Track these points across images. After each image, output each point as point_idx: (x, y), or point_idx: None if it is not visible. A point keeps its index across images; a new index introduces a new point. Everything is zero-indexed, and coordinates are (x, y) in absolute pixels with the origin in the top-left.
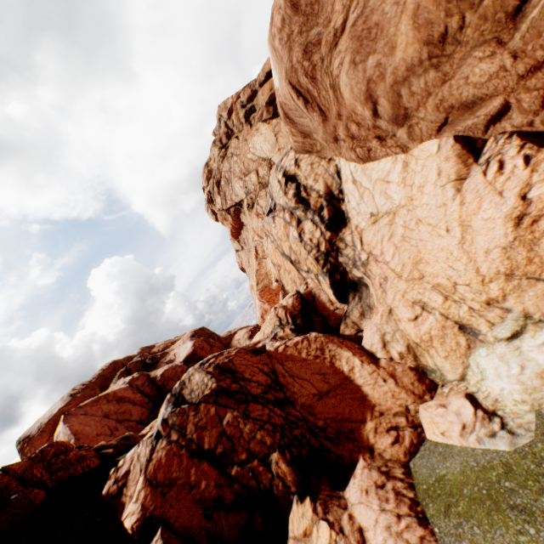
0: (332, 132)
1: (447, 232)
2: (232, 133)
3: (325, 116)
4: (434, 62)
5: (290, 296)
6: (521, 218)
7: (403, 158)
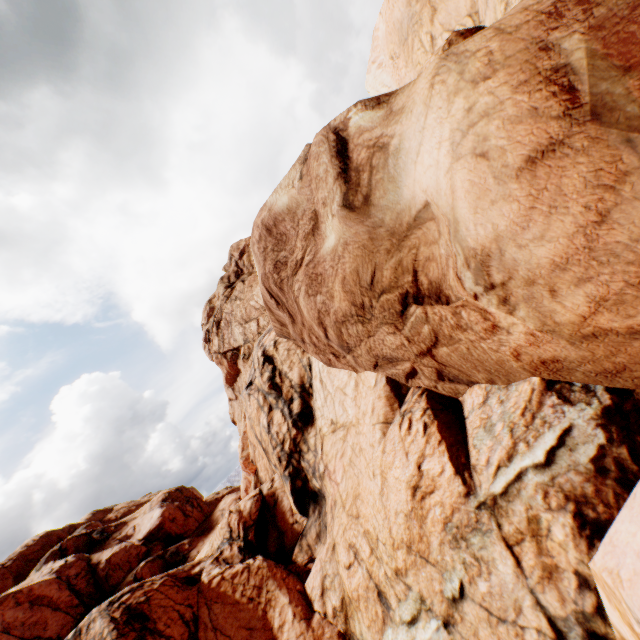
0: (300, 333)
1: (373, 476)
2: (242, 272)
3: (294, 319)
4: (361, 319)
5: (250, 496)
6: (416, 488)
7: (355, 376)
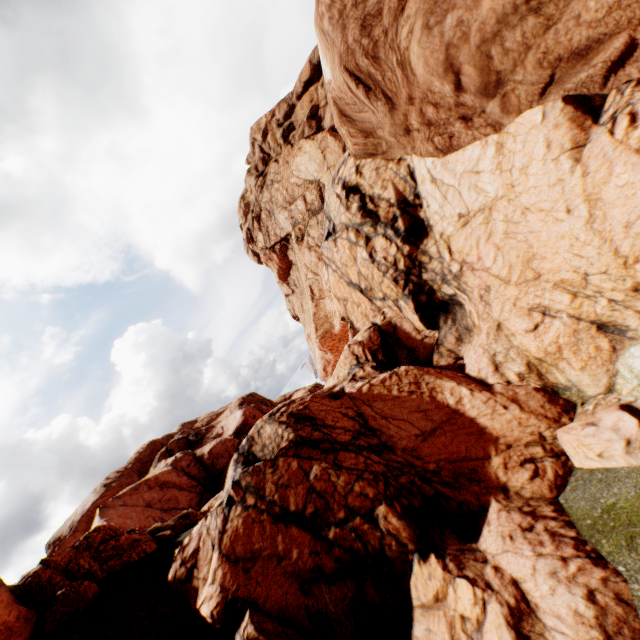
0: (402, 122)
1: (568, 213)
2: (269, 157)
3: (393, 103)
4: (533, 5)
5: (365, 329)
6: None
7: (495, 139)
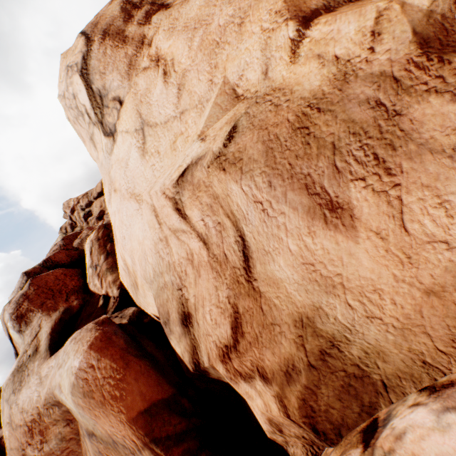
0: None
1: None
2: (76, 224)
3: None
4: None
5: None
6: None
7: None
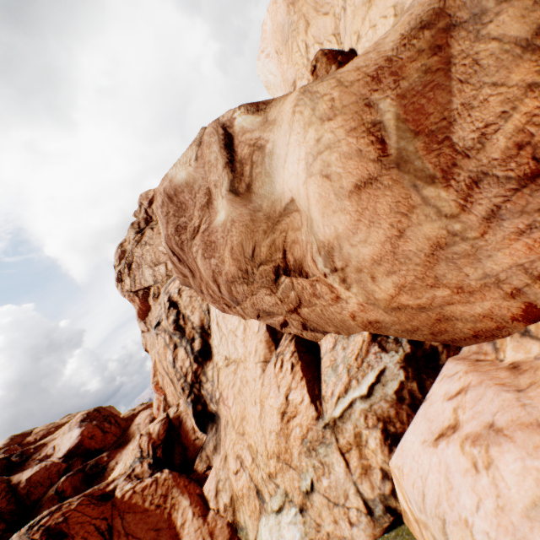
0: (199, 286)
1: (255, 404)
2: (151, 219)
3: (194, 273)
4: (246, 281)
5: (159, 420)
6: (284, 414)
7: (244, 322)
